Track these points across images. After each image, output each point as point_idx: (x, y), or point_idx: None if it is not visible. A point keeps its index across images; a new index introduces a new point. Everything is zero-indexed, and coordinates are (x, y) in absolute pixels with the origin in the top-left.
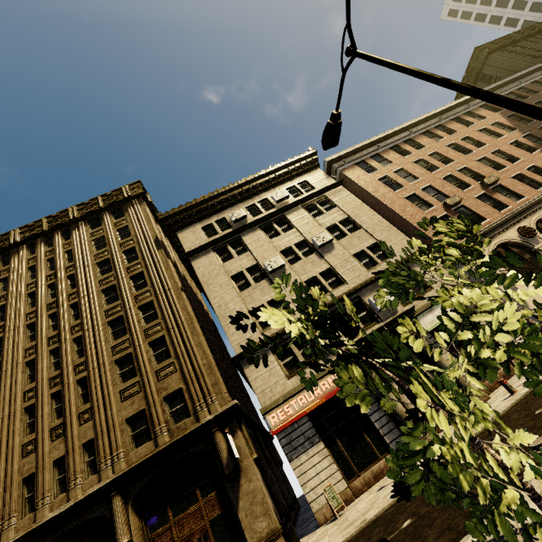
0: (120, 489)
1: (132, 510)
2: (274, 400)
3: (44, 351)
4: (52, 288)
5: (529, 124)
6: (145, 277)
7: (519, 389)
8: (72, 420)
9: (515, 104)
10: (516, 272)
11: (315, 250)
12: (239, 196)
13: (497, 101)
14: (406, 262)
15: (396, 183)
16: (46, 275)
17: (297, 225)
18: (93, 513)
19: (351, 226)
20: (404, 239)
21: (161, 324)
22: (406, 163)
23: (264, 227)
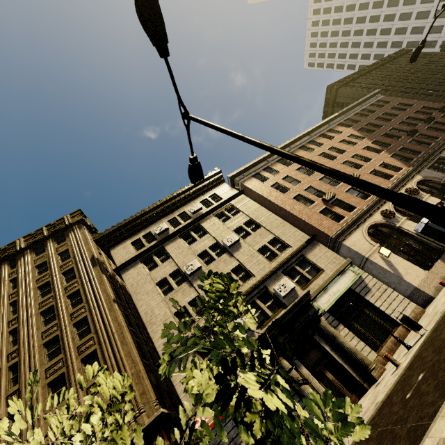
0: None
1: None
2: None
3: None
4: None
5: (374, 133)
6: (81, 294)
7: (402, 362)
8: None
9: (287, 155)
10: (385, 248)
11: (226, 250)
12: (162, 213)
13: (276, 152)
14: (197, 314)
15: (285, 187)
16: None
17: (210, 231)
18: None
19: (253, 226)
20: (296, 231)
21: (93, 338)
22: (290, 171)
23: (183, 235)
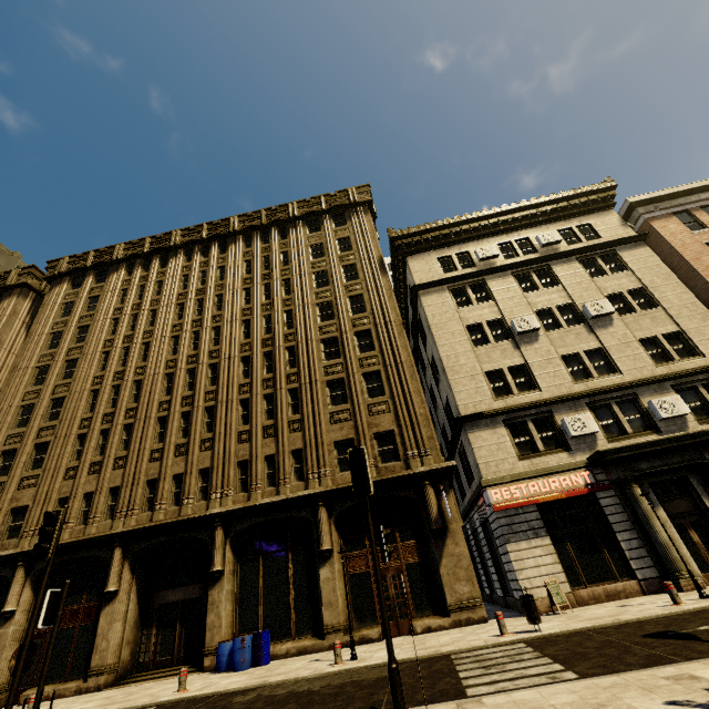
0: (326, 502)
1: (334, 525)
2: (500, 476)
3: (259, 352)
4: (266, 288)
5: None
6: (364, 301)
7: None
8: (283, 425)
9: None
10: None
11: (584, 320)
12: (491, 228)
13: None
14: None
15: None
16: (261, 273)
17: (565, 282)
18: (299, 513)
19: (643, 300)
20: None
21: (377, 358)
22: None
23: (518, 275)
